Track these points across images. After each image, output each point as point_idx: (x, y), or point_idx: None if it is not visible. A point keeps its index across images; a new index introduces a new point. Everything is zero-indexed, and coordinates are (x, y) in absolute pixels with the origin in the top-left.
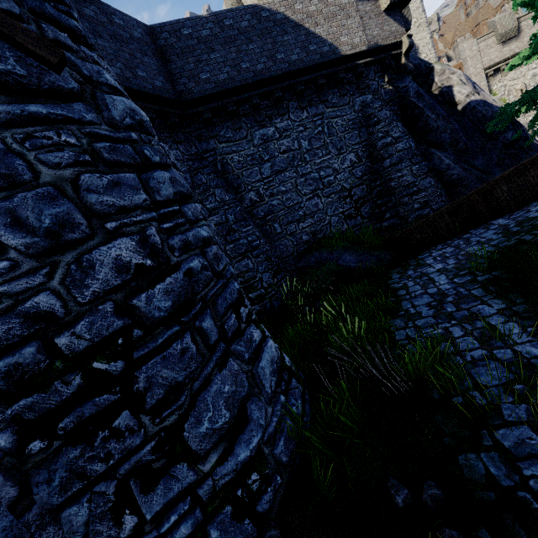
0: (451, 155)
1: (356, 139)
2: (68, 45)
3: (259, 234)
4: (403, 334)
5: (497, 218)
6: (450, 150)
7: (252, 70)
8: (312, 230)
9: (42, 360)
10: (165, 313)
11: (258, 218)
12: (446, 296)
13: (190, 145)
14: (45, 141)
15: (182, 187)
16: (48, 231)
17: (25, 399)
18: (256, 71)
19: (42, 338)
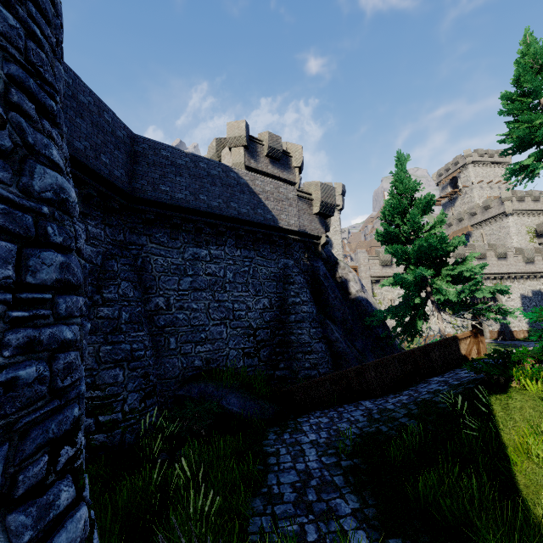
0: (341, 331)
1: (273, 289)
2: (29, 114)
3: (148, 344)
4: (258, 523)
5: (365, 400)
6: (341, 327)
7: (207, 203)
8: (207, 357)
9: None
10: None
11: (156, 326)
12: (312, 477)
13: (120, 231)
14: None
15: (73, 276)
16: None
17: None
18: (210, 205)
19: None
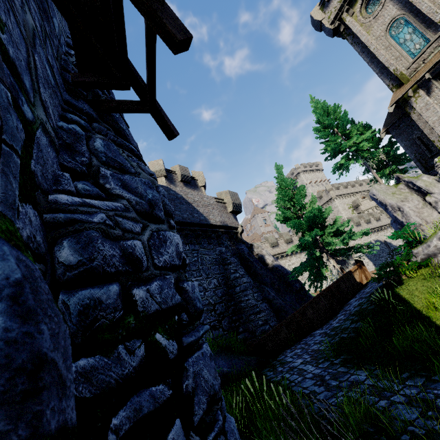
0: (273, 291)
1: (217, 271)
2: None
3: None
4: (315, 407)
5: (314, 331)
6: (272, 288)
7: None
8: None
9: (119, 307)
10: (202, 306)
11: None
12: (323, 376)
13: None
14: (140, 163)
15: None
16: (149, 201)
17: (86, 358)
18: None
19: (121, 284)
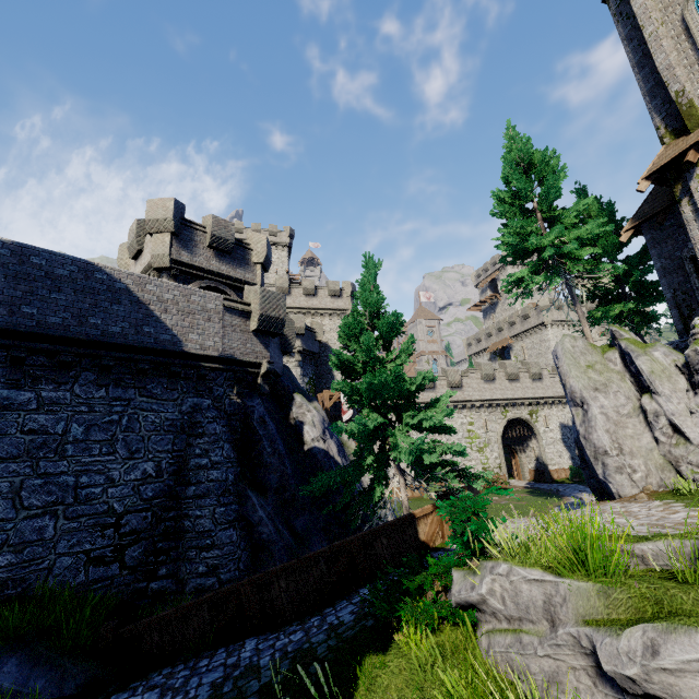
0: (270, 506)
1: (167, 446)
2: None
3: None
4: None
5: (258, 635)
6: (273, 498)
7: (38, 318)
8: (2, 577)
9: None
10: None
11: None
12: None
13: None
14: None
15: None
16: None
17: None
18: (44, 322)
19: None
